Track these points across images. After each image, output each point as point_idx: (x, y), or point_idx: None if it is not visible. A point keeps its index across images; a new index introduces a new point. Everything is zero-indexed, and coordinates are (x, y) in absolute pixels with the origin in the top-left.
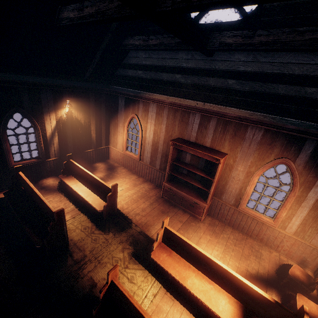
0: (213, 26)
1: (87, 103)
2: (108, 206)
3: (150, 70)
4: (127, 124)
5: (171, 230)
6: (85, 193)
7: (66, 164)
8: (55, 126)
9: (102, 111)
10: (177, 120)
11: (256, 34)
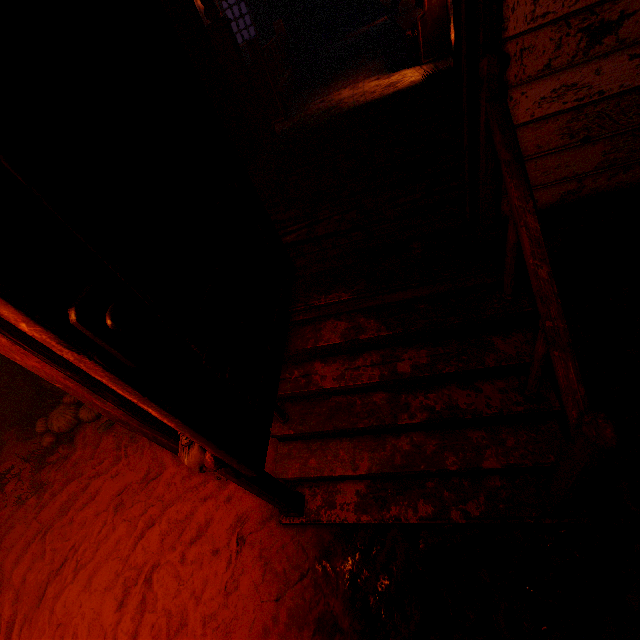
0: None
1: None
2: None
3: None
4: None
5: None
6: None
7: None
8: None
9: None
10: None
11: None
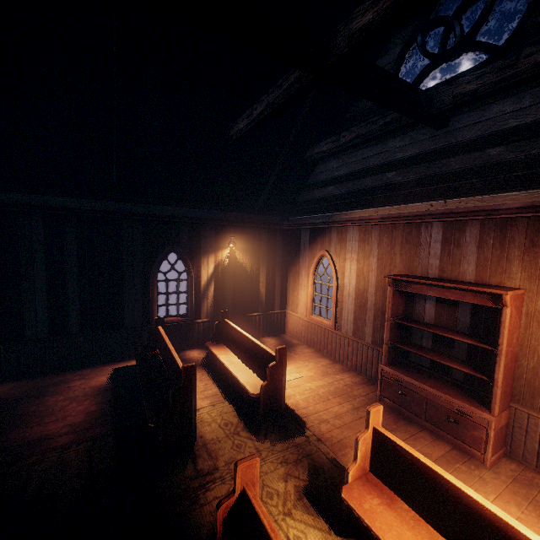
0: (440, 87)
1: (257, 242)
2: (268, 390)
3: (346, 181)
4: (314, 268)
5: (387, 434)
6: (236, 366)
7: (218, 326)
8: (213, 272)
9: (277, 254)
10: (397, 244)
11: (520, 57)
